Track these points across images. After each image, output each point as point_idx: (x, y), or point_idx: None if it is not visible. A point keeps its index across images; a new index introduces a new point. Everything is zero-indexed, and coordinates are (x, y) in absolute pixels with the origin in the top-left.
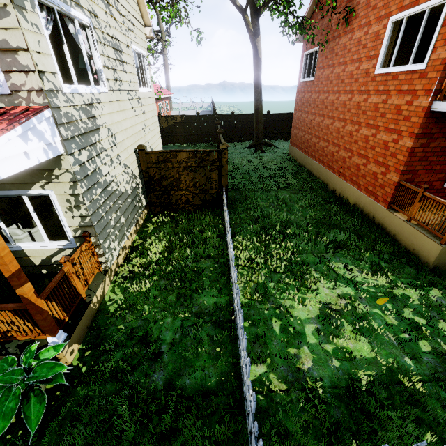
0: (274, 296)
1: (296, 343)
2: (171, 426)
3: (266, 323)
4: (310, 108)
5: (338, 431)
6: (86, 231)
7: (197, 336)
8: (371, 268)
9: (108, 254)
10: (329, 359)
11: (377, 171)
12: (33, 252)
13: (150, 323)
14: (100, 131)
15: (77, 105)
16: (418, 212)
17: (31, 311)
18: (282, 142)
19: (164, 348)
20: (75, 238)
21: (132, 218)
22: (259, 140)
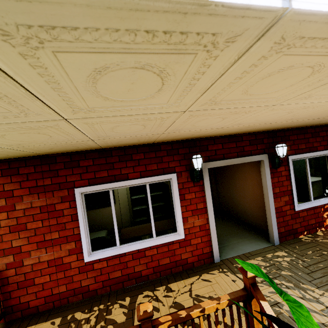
0: None
1: None
2: None
3: None
4: None
5: None
6: None
7: None
8: None
9: None
10: None
11: None
12: None
13: None
14: None
15: None
16: (42, 323)
17: None
18: None
19: None
20: None
21: None
22: None
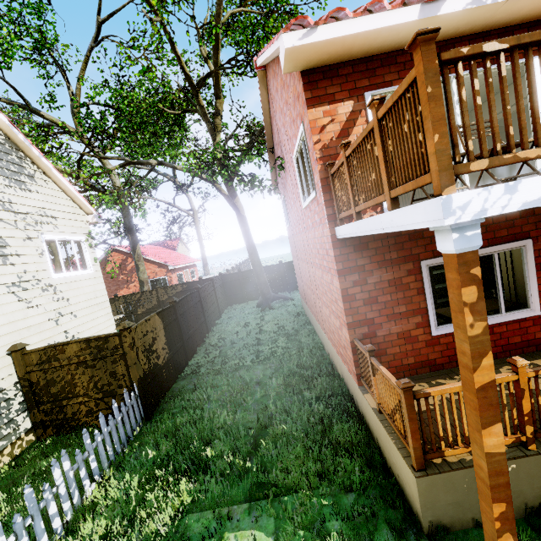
0: None
1: None
2: None
3: None
4: (295, 252)
5: None
6: None
7: None
8: None
9: None
10: None
11: (337, 325)
12: None
13: None
14: None
15: None
16: None
17: None
18: None
19: None
20: None
21: None
22: (265, 295)
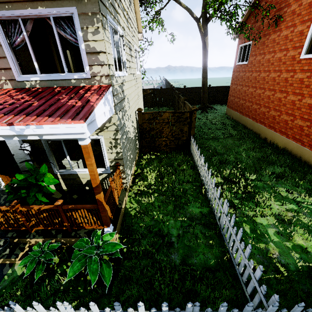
0: (240, 209)
1: (264, 240)
2: (190, 289)
3: (239, 226)
4: (244, 82)
5: (308, 300)
6: (118, 162)
7: (194, 233)
8: (307, 192)
9: (127, 177)
10: (291, 252)
11: (303, 125)
12: (83, 175)
13: (160, 223)
14: (125, 99)
15: (118, 84)
16: None
17: (100, 209)
18: (219, 106)
19: (173, 239)
20: (110, 167)
21: (134, 155)
22: (204, 104)
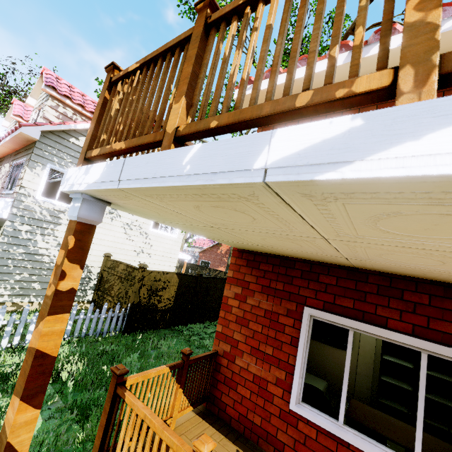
0: None
1: None
2: None
3: None
4: None
5: None
6: None
7: None
8: (31, 451)
9: None
10: None
11: None
12: None
13: None
14: (59, 226)
15: (44, 207)
16: (229, 440)
17: None
18: None
19: None
20: None
21: None
22: None
